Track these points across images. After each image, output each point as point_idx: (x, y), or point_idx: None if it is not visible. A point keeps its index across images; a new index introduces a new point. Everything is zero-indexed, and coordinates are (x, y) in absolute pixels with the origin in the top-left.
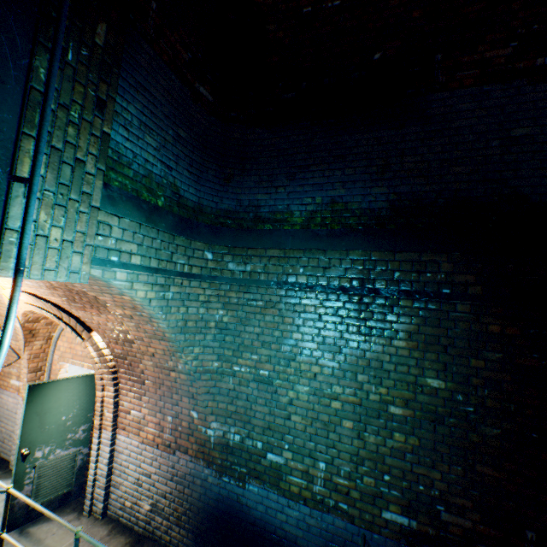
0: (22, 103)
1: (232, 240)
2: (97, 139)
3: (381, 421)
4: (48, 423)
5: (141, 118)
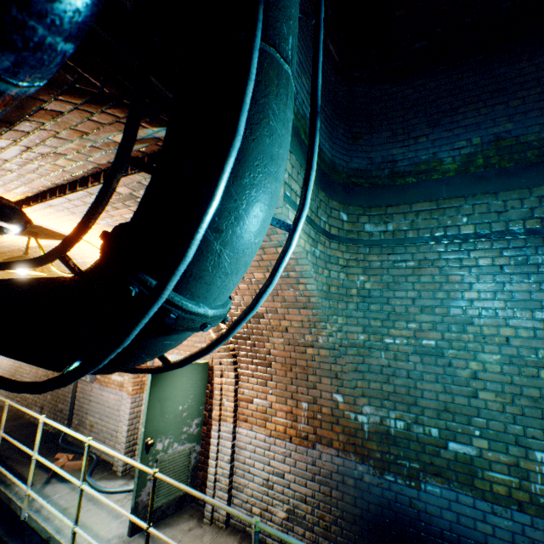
0: None
1: (366, 200)
2: None
3: None
4: (167, 412)
5: (299, 57)
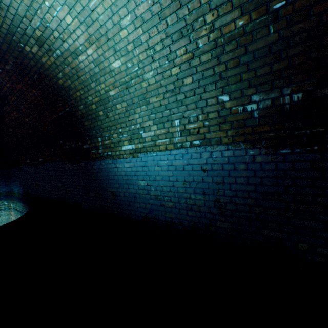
0: None
1: (11, 198)
2: None
3: None
4: None
5: None
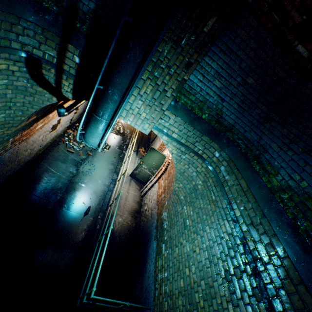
0: (134, 75)
1: (234, 156)
2: (178, 82)
3: (188, 306)
4: (149, 160)
5: (218, 70)
